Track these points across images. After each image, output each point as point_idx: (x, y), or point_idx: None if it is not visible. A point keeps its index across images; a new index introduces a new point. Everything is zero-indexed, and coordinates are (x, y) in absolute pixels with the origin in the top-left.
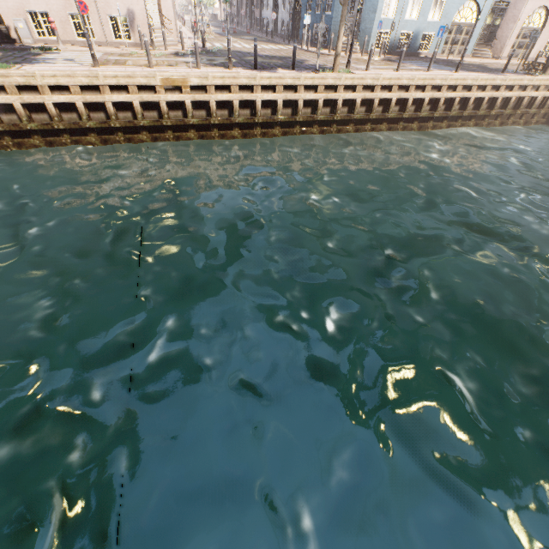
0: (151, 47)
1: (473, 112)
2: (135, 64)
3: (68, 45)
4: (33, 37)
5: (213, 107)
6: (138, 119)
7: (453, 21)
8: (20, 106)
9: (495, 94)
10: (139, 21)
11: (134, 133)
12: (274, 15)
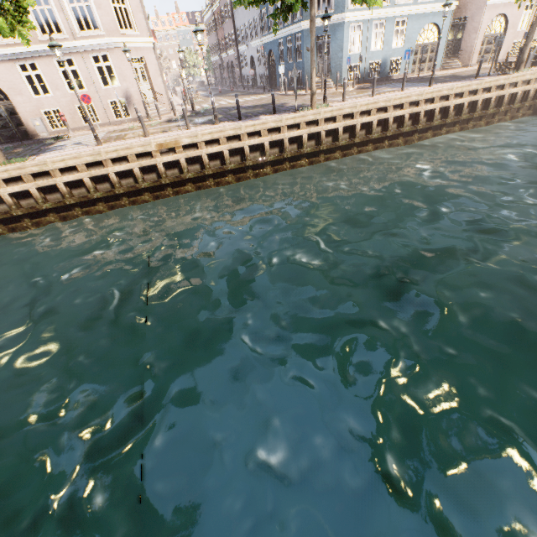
0: (147, 119)
1: (456, 118)
2: (133, 136)
3: (77, 131)
4: (48, 130)
5: (205, 160)
6: (139, 183)
7: (416, 44)
8: (35, 191)
9: (474, 98)
10: (135, 100)
11: (137, 195)
12: (252, 71)
